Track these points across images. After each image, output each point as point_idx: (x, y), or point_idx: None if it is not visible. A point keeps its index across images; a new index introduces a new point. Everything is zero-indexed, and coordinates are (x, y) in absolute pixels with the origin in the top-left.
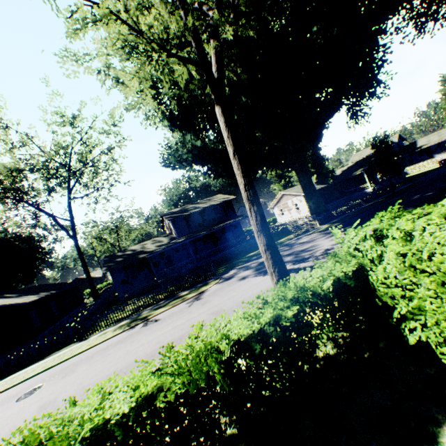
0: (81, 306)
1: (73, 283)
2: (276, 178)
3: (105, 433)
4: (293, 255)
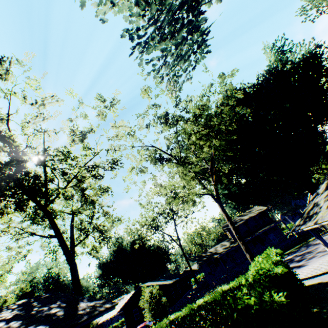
0: (190, 289)
1: (184, 274)
2: None
3: (199, 306)
4: (301, 255)
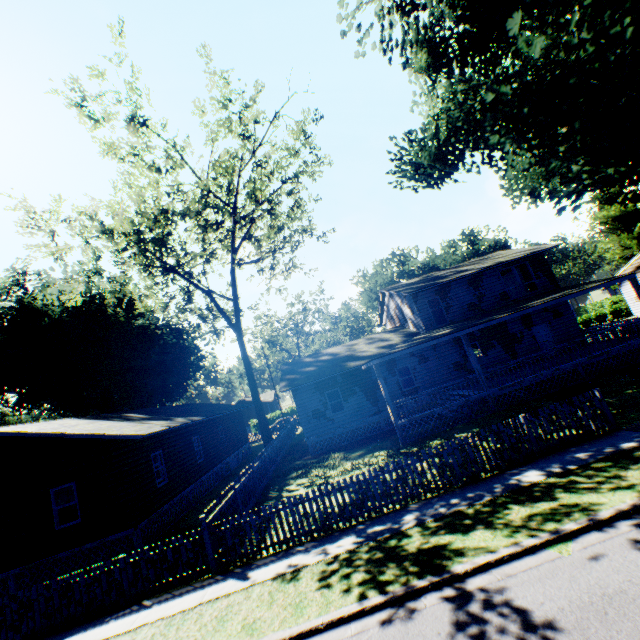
0: (242, 447)
1: (232, 407)
2: (614, 223)
3: None
4: None
